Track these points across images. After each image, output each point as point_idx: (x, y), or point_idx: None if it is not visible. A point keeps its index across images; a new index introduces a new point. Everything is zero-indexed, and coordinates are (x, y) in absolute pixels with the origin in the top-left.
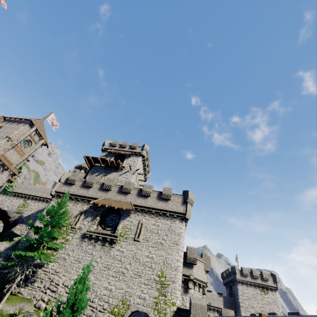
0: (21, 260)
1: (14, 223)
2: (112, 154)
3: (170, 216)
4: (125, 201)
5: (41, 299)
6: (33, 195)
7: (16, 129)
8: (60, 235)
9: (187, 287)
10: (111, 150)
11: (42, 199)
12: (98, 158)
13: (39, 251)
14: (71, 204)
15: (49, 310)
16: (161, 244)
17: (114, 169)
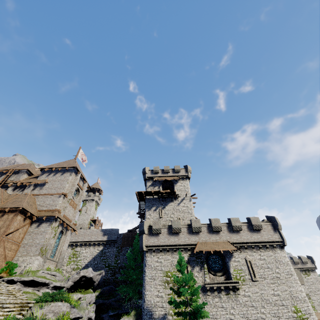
0: None
1: (97, 285)
2: (157, 182)
3: (269, 246)
4: (221, 241)
5: None
6: (80, 241)
7: (64, 181)
8: (198, 301)
9: None
10: (157, 179)
11: (92, 243)
12: (152, 191)
13: None
14: (169, 257)
15: None
16: (278, 279)
17: (168, 199)
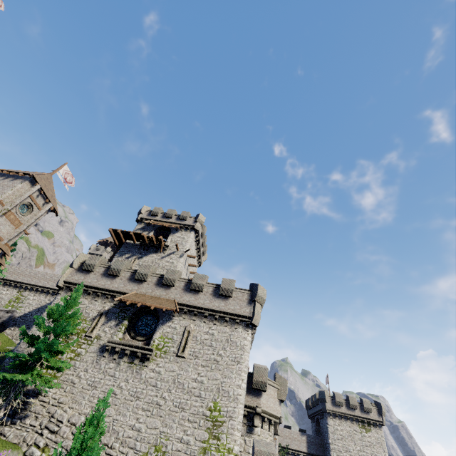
0: (6, 386)
1: (1, 327)
2: (151, 226)
3: (230, 321)
4: (166, 298)
5: (35, 444)
6: (33, 284)
7: (9, 187)
8: (68, 348)
9: (252, 424)
10: (150, 221)
11: (46, 290)
12: (130, 232)
13: (34, 373)
14: (87, 301)
15: None
16: (215, 362)
17: (153, 249)
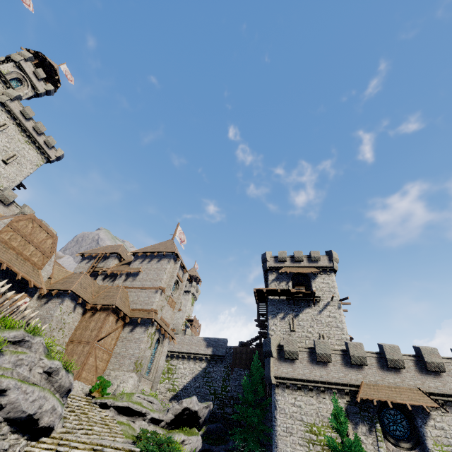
0: None
1: (203, 423)
2: (284, 275)
3: None
4: (405, 387)
5: None
6: (177, 351)
7: (161, 270)
8: None
9: None
10: (284, 270)
11: (192, 356)
12: (278, 290)
13: None
14: (313, 400)
15: None
16: None
17: (303, 303)
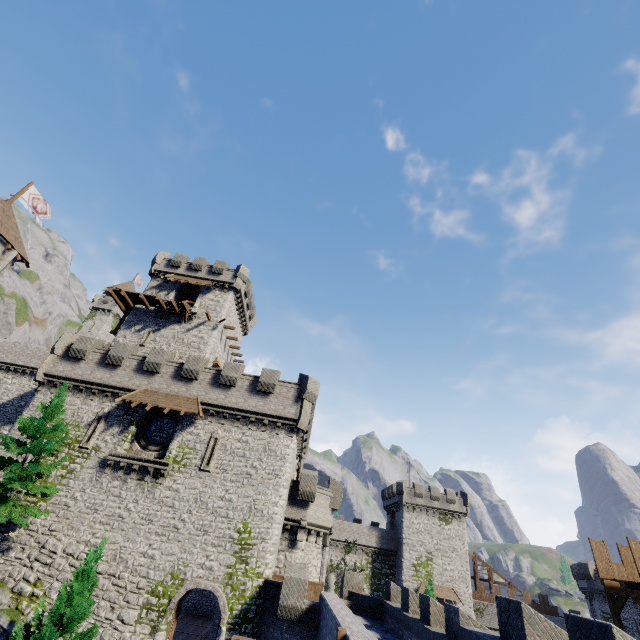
0: None
1: None
2: (171, 284)
3: (271, 424)
4: (186, 396)
5: (24, 580)
6: (8, 362)
7: None
8: (53, 469)
9: (295, 539)
10: (169, 277)
11: (30, 371)
12: (139, 295)
13: (9, 505)
14: (79, 401)
15: (40, 597)
16: (248, 477)
17: (175, 318)
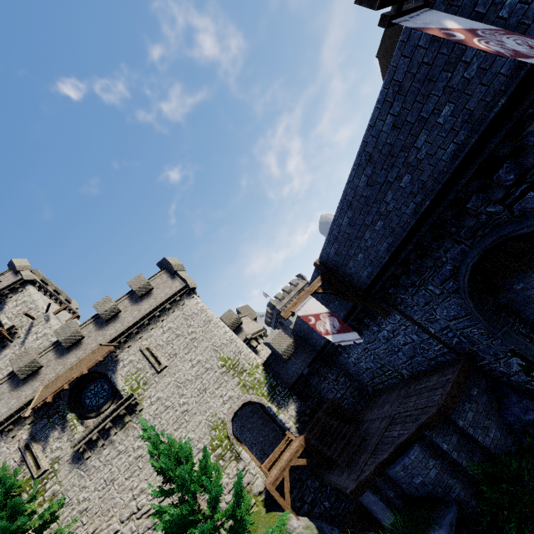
0: None
1: None
2: None
3: (173, 305)
4: (89, 354)
5: None
6: None
7: None
8: (35, 498)
9: (253, 349)
10: None
11: None
12: None
13: None
14: None
15: None
16: (194, 340)
17: None
